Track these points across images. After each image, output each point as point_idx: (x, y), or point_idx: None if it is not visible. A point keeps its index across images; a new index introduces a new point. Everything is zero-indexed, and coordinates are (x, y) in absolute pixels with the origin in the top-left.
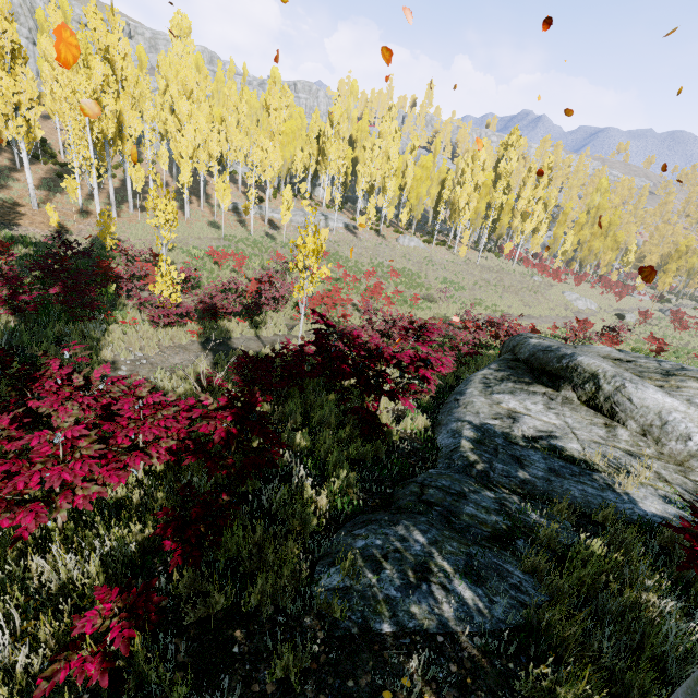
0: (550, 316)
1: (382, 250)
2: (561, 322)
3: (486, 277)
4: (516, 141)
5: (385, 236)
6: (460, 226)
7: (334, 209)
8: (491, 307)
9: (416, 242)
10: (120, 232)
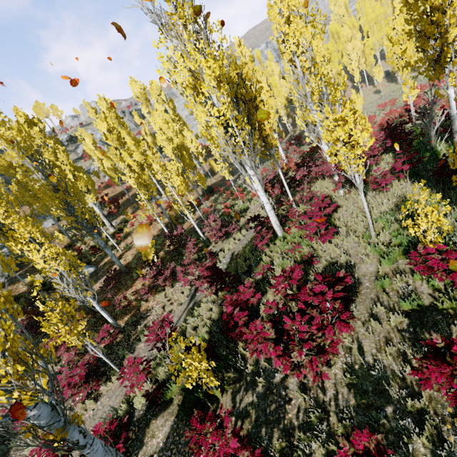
0: None
1: None
2: None
3: None
4: None
5: None
6: None
7: None
8: None
9: None
10: None
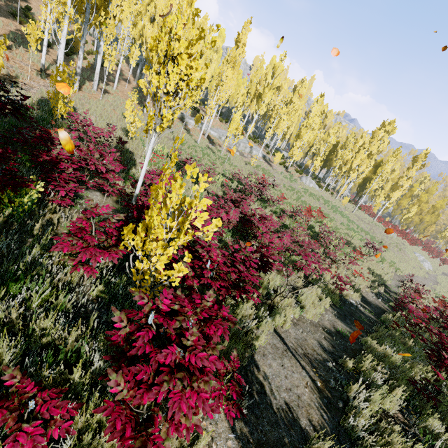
0: (418, 276)
1: (293, 185)
2: (427, 283)
3: (363, 227)
4: (391, 129)
5: (291, 172)
6: (347, 181)
7: (253, 141)
8: (391, 263)
9: (313, 184)
10: (77, 103)
